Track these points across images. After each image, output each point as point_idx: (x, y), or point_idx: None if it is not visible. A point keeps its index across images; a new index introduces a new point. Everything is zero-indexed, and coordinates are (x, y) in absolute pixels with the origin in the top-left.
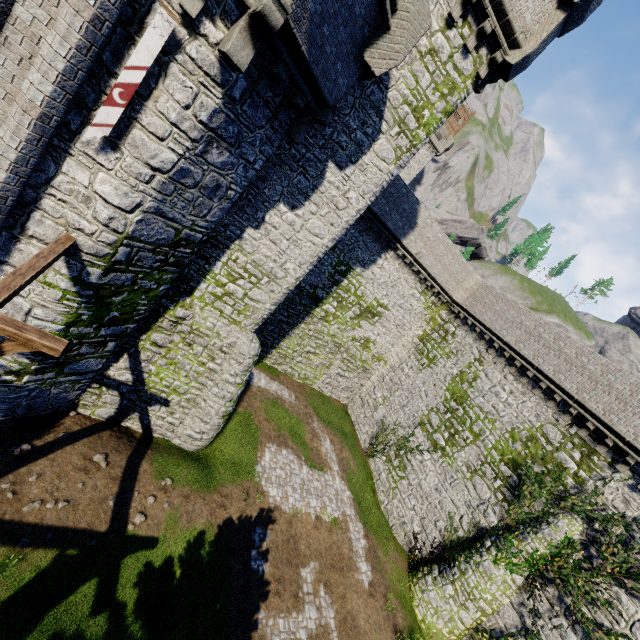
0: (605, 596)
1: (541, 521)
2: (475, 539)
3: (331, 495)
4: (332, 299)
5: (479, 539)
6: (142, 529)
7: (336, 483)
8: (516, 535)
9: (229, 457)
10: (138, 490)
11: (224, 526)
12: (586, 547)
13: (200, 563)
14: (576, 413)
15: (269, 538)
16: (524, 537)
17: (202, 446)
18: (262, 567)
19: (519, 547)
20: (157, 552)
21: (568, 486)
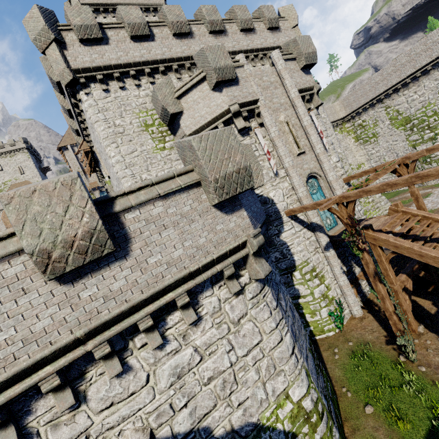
0: None
1: None
2: None
3: None
4: None
5: None
6: None
7: None
8: None
9: None
10: None
11: None
12: None
13: None
14: None
15: None
16: None
17: None
18: None
19: None
20: None
21: None
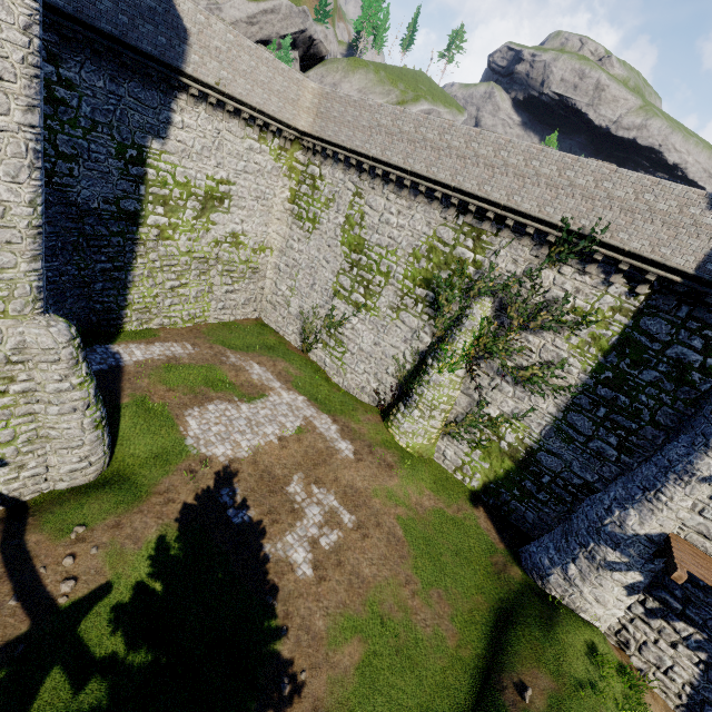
0: (519, 345)
1: (461, 318)
2: (420, 364)
3: (284, 411)
4: (152, 206)
5: (423, 362)
6: (80, 590)
7: (284, 398)
8: (447, 341)
9: (147, 455)
10: (42, 565)
11: (183, 516)
12: (498, 317)
13: (177, 562)
14: (458, 202)
15: (240, 490)
16: (453, 339)
17: (101, 468)
18: (247, 516)
19: (452, 349)
20: (118, 591)
21: (472, 275)
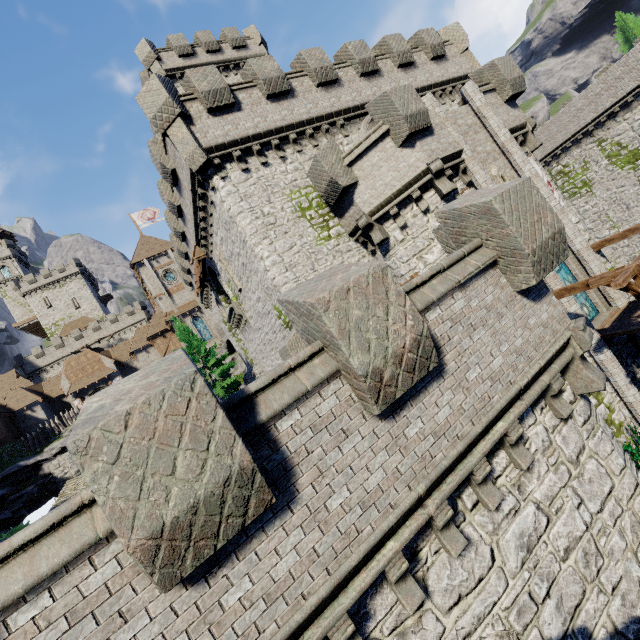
0: None
1: None
2: None
3: None
4: None
5: None
6: None
7: None
8: None
9: None
10: None
11: None
12: None
13: None
14: None
15: None
16: None
17: None
18: None
19: None
20: None
21: None
